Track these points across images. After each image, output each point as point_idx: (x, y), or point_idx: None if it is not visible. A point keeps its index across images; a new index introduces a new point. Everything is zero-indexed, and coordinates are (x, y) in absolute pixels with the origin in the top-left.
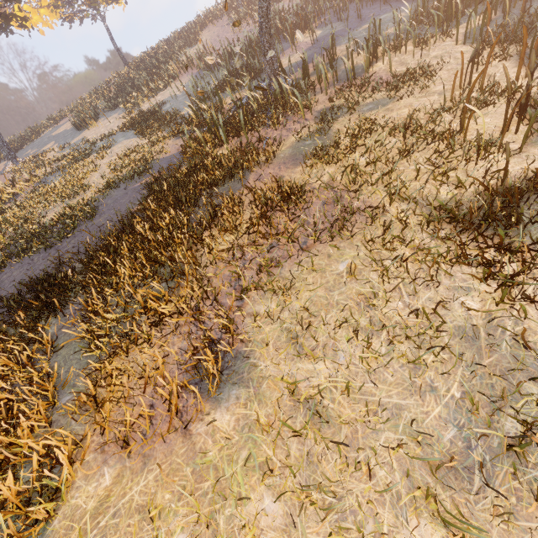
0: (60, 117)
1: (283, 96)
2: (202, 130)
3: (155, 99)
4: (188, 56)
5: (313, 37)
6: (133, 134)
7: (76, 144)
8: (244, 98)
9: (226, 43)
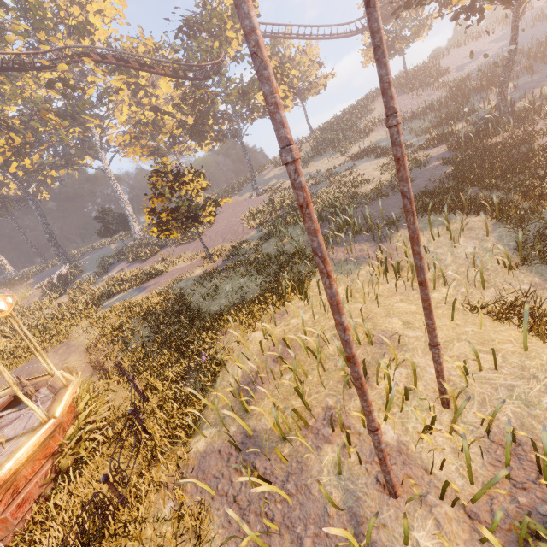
0: (262, 169)
1: (525, 113)
2: (449, 143)
3: (362, 144)
4: (371, 119)
5: (514, 86)
6: (368, 160)
7: (306, 175)
8: (480, 122)
9: (408, 105)
